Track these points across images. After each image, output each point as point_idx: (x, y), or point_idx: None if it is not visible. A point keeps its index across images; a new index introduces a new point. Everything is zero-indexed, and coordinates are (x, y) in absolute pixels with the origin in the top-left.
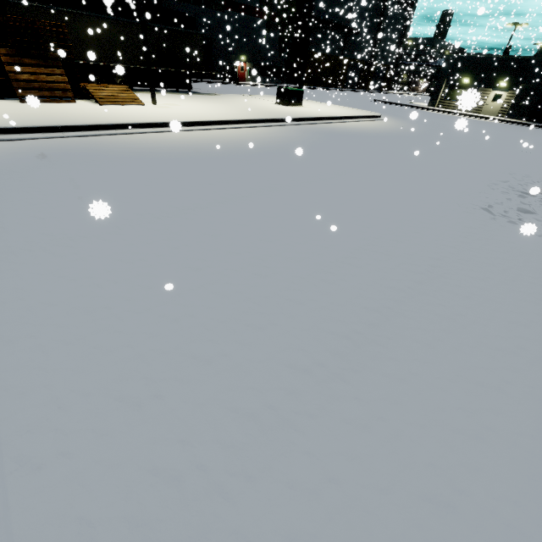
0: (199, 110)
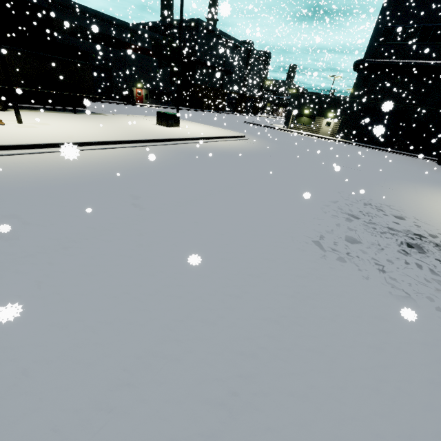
0: (68, 130)
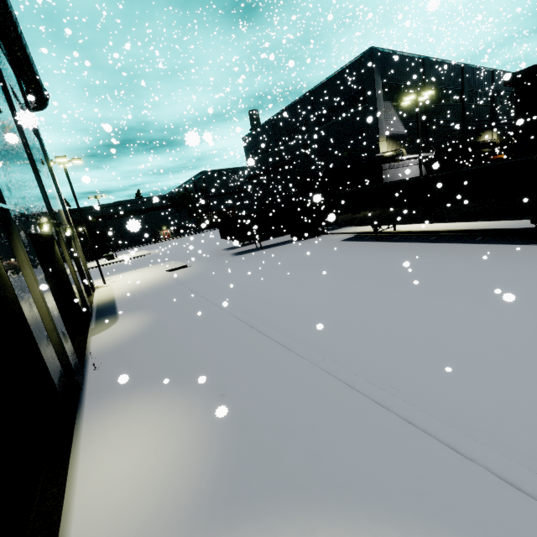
0: None
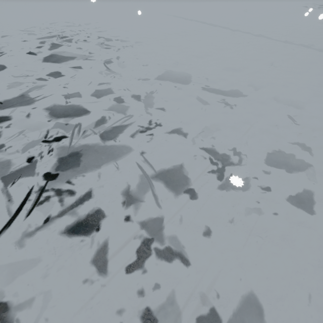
0: None
